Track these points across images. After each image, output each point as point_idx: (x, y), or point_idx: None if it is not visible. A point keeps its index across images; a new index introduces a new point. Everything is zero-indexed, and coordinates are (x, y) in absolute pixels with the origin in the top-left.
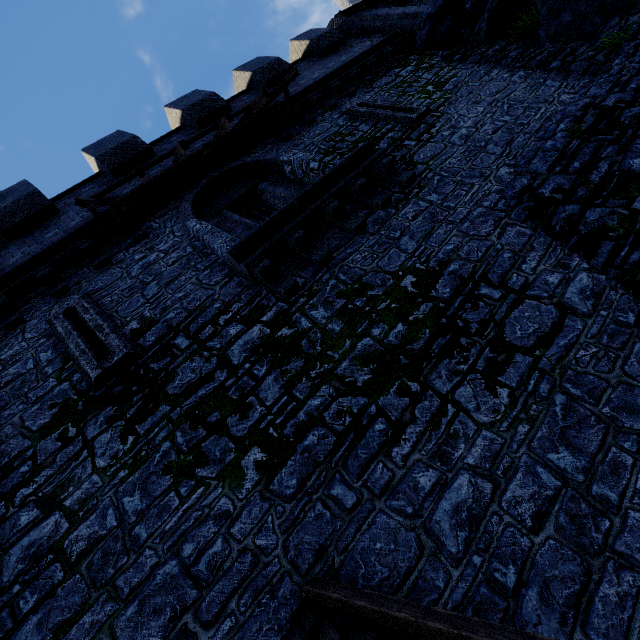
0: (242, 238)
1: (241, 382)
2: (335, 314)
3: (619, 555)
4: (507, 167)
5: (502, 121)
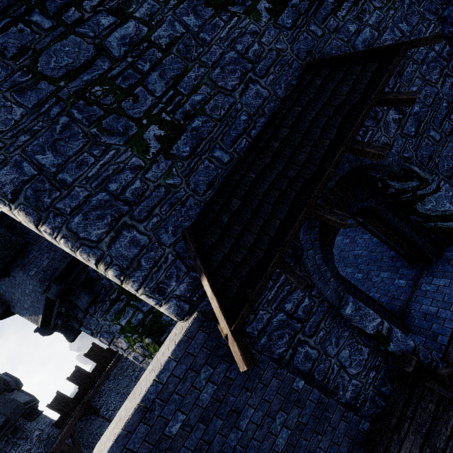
0: None
1: None
2: None
3: (414, 60)
4: None
5: None
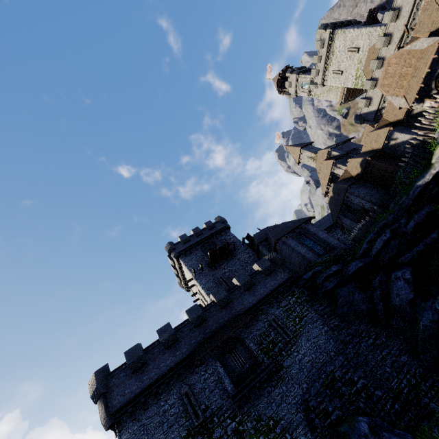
0: (234, 392)
1: None
2: (253, 427)
3: None
4: (306, 384)
5: (312, 357)
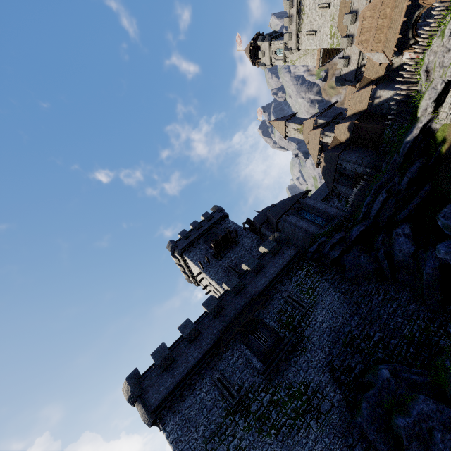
0: (263, 368)
1: (267, 411)
2: (286, 394)
3: None
4: (328, 347)
5: (329, 322)
